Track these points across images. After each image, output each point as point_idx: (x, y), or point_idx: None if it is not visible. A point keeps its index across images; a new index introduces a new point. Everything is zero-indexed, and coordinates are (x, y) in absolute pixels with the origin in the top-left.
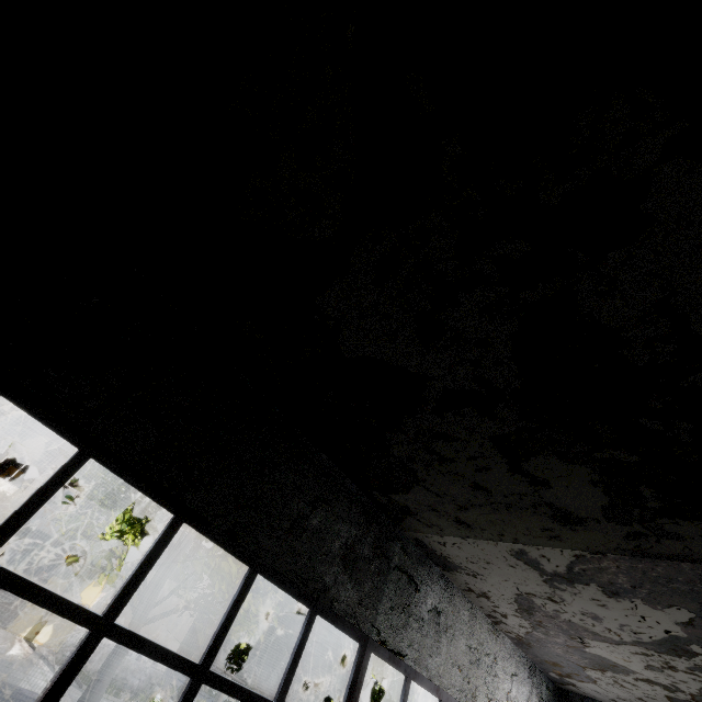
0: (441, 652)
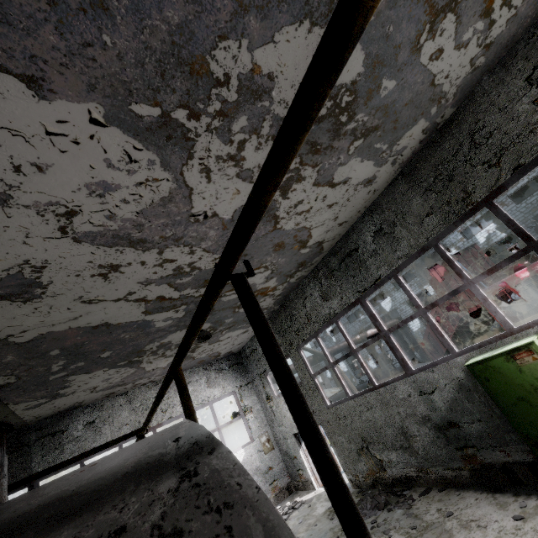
0: (105, 433)
